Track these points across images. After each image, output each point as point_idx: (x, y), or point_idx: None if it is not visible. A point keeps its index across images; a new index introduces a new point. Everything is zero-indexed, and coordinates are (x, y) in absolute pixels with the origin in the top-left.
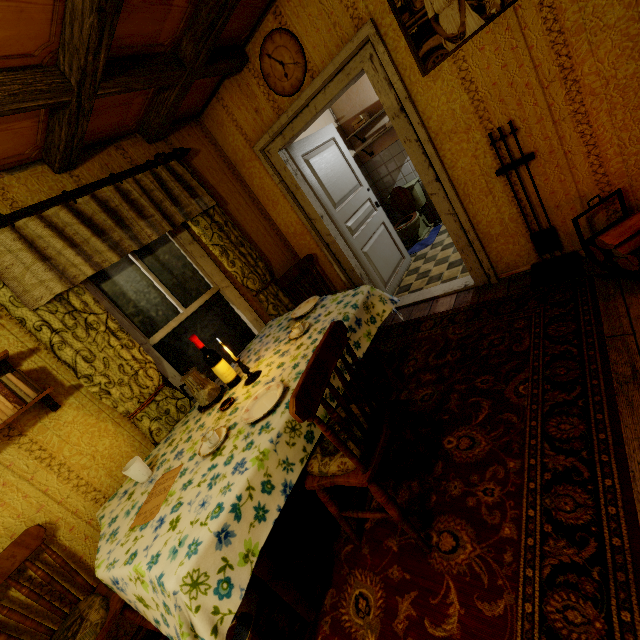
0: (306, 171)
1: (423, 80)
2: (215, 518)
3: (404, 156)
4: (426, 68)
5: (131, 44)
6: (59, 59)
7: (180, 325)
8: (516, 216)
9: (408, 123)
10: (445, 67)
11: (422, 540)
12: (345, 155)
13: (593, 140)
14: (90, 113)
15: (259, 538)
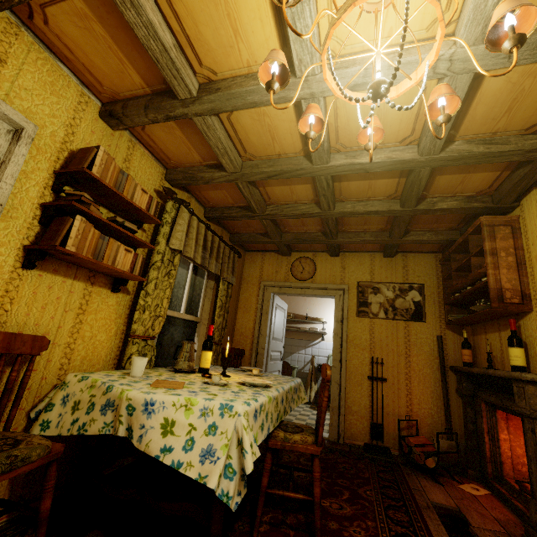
0: (274, 311)
1: (355, 318)
2: (255, 401)
3: (298, 349)
4: (359, 315)
5: (282, 221)
6: (270, 205)
7: (175, 318)
8: (368, 406)
9: (341, 328)
10: (366, 320)
11: (321, 534)
12: (285, 321)
13: (410, 390)
14: (251, 219)
15: (259, 439)
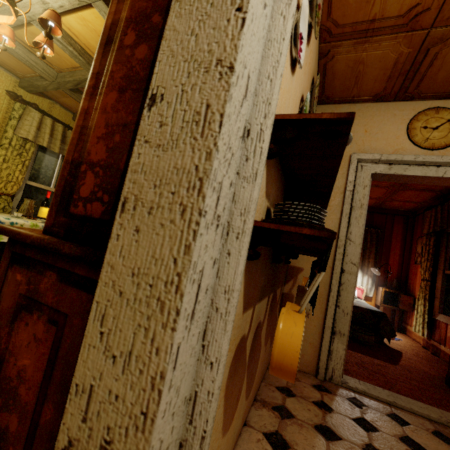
0: None
1: None
2: (5, 218)
3: None
4: None
5: None
6: None
7: (44, 190)
8: None
9: None
10: None
11: None
12: None
13: None
14: None
15: (5, 238)
